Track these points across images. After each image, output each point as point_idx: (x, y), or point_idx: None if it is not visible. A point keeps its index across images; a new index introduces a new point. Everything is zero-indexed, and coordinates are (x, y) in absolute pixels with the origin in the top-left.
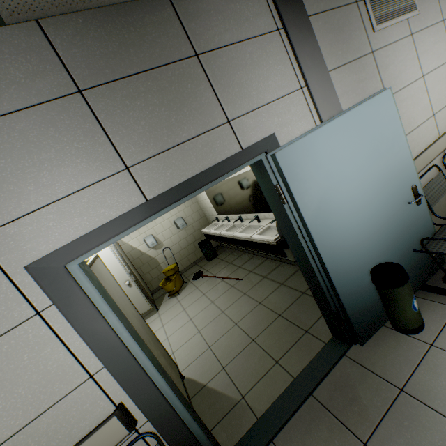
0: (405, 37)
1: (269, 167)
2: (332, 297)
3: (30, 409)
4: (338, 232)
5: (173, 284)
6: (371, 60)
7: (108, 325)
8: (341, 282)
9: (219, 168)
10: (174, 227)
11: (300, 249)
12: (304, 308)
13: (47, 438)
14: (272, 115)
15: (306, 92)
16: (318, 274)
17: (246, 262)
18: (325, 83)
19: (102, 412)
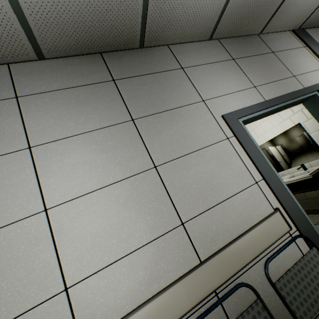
0: None
1: None
2: None
3: (228, 189)
4: None
5: None
6: None
7: (261, 154)
8: None
9: (296, 93)
10: None
11: None
12: None
13: (238, 213)
14: (314, 76)
15: None
16: None
17: None
18: None
19: (265, 209)
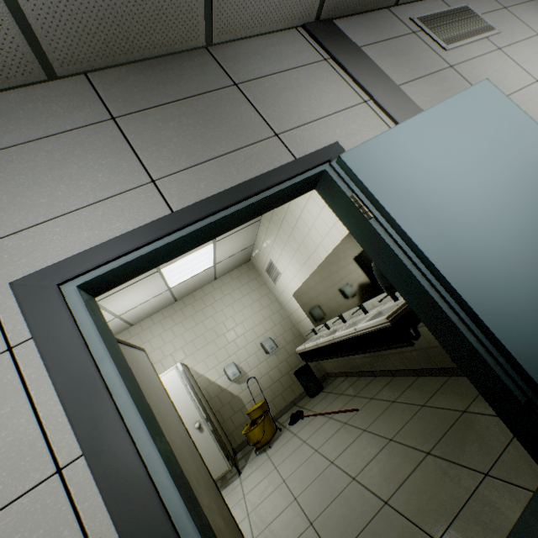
0: (492, 52)
1: (338, 178)
2: (504, 370)
3: None
4: (473, 250)
5: (261, 430)
6: (452, 73)
7: (99, 376)
8: (512, 335)
9: (266, 178)
10: (261, 351)
11: (416, 288)
12: (472, 434)
13: None
14: (331, 127)
15: (372, 105)
16: (462, 326)
17: (363, 388)
18: (395, 94)
19: None
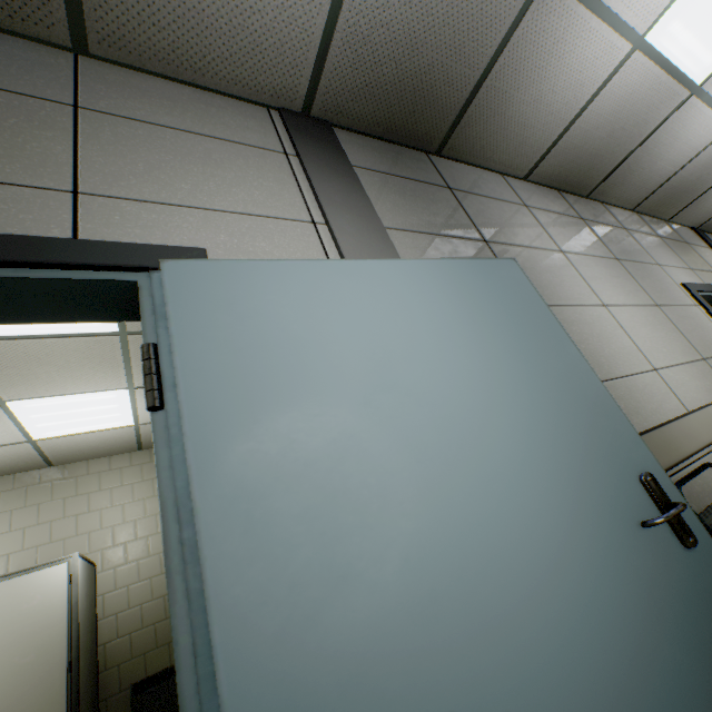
0: None
1: None
2: None
3: None
4: None
5: None
6: None
7: None
8: None
9: None
10: None
11: None
12: None
13: None
14: None
15: None
16: None
17: None
18: None
19: None
